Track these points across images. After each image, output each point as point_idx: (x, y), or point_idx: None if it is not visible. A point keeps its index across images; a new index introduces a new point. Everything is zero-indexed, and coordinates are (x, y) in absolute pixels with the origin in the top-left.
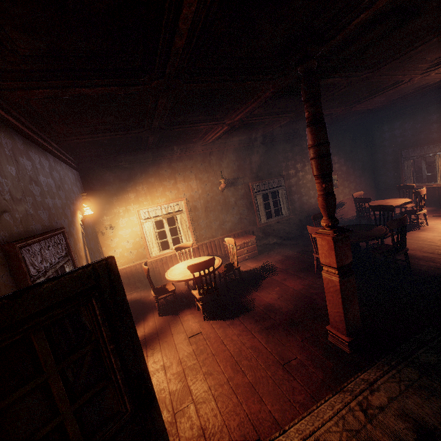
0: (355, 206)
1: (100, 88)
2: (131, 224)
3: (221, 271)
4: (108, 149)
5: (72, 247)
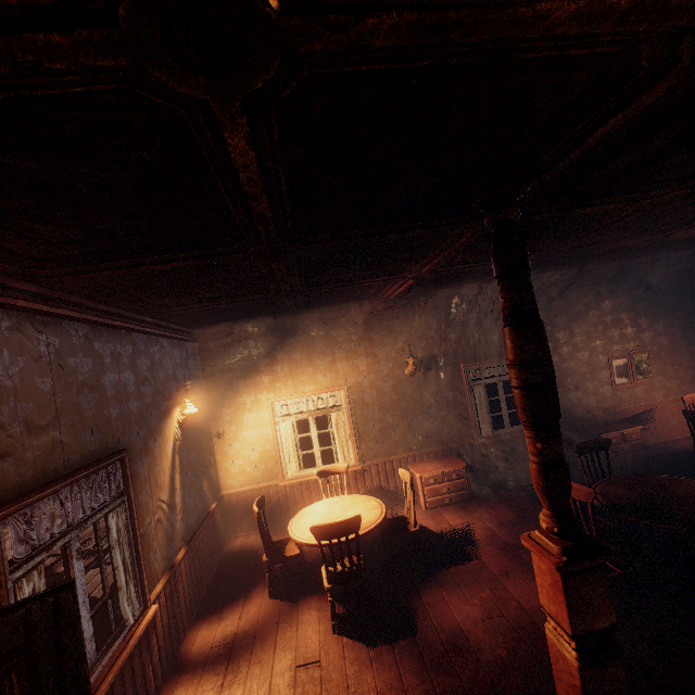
0: (691, 421)
1: (170, 266)
2: (261, 423)
3: (384, 531)
4: (230, 317)
5: (143, 473)
